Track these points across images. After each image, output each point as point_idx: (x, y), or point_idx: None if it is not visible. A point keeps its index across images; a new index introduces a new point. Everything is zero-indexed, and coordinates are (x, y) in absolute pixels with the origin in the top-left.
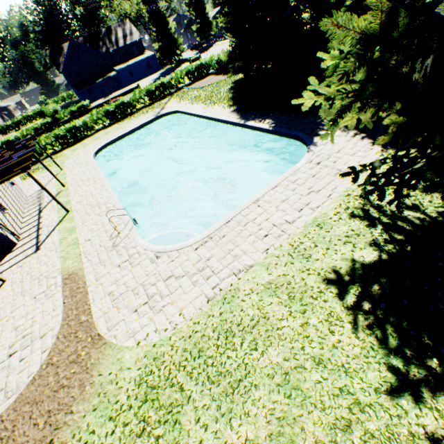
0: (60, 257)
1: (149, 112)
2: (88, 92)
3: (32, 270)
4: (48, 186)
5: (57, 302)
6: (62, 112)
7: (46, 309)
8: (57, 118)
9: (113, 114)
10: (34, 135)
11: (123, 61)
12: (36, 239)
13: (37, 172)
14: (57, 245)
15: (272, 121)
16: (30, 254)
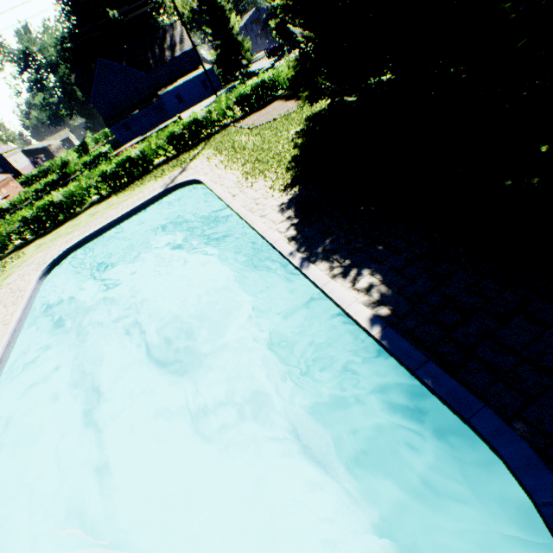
0: None
1: (165, 174)
2: (125, 128)
3: None
4: None
5: None
6: (74, 164)
7: None
8: (67, 173)
9: (114, 176)
10: (34, 200)
11: (171, 81)
12: None
13: None
14: None
15: (382, 281)
16: None
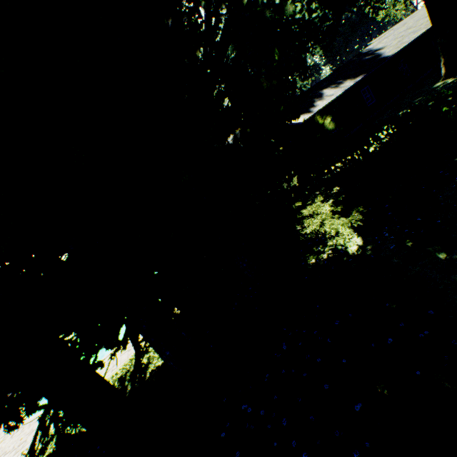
0: None
1: None
2: None
3: None
4: None
5: None
6: None
7: None
8: None
9: None
10: None
11: None
12: None
13: None
14: None
15: None
16: None
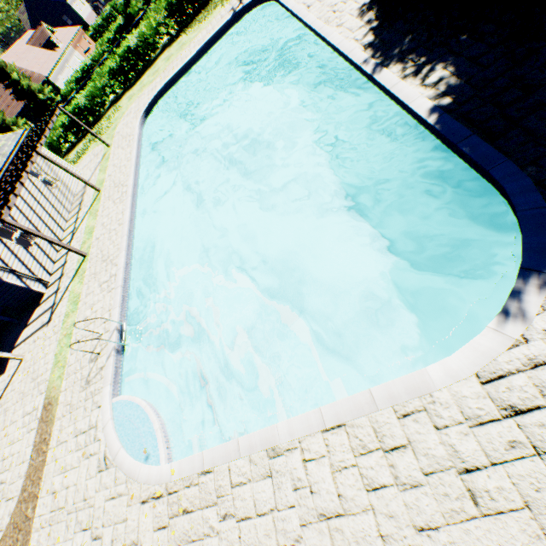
0: (55, 355)
1: None
2: None
3: (37, 360)
4: (91, 182)
5: (29, 448)
6: (135, 2)
7: (22, 449)
8: (130, 14)
9: (179, 8)
10: (110, 53)
11: None
12: (55, 296)
13: (94, 141)
14: (60, 326)
15: (453, 73)
16: (45, 323)
